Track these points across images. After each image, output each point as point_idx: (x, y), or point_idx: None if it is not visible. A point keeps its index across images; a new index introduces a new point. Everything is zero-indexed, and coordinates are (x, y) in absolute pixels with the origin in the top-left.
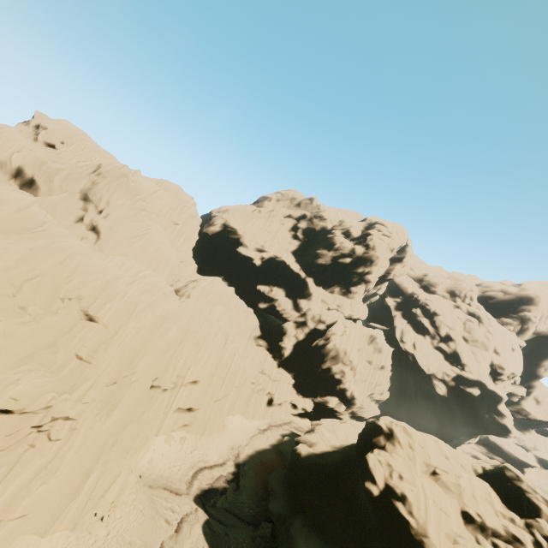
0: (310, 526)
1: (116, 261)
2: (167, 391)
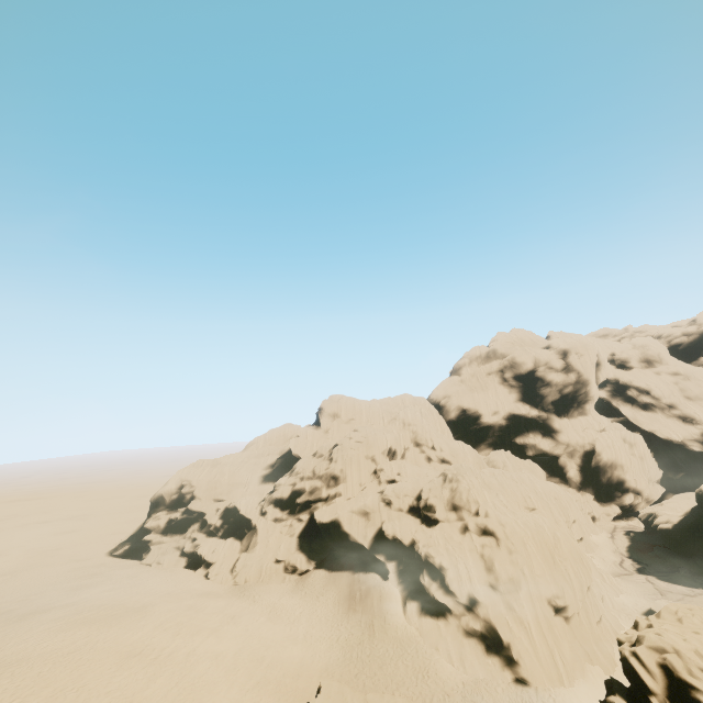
0: None
1: (488, 474)
2: None
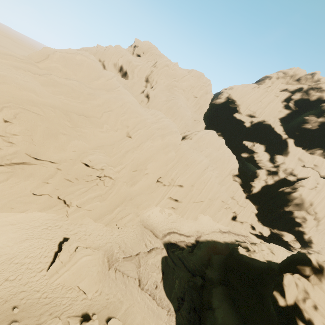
0: (227, 296)
1: (151, 112)
2: (165, 186)
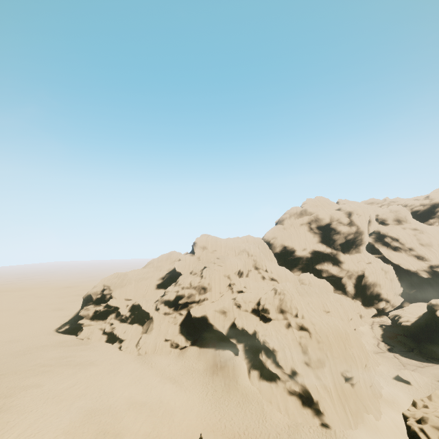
0: (429, 343)
1: (301, 289)
2: None
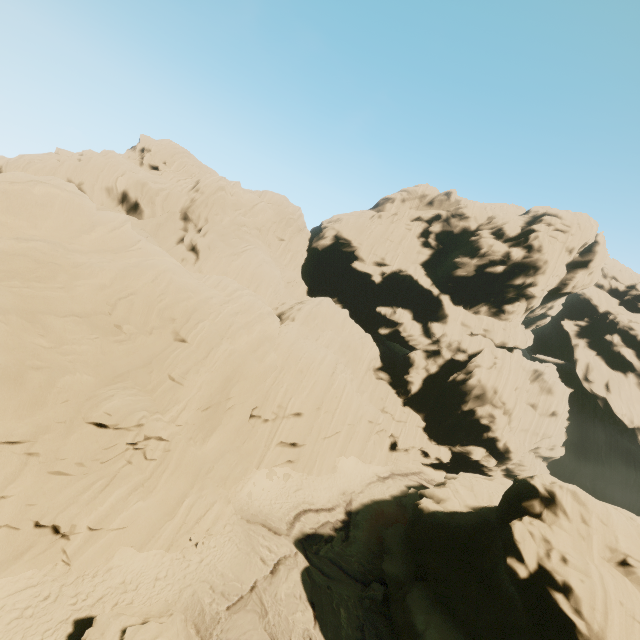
0: (433, 599)
1: (212, 280)
2: (268, 422)
